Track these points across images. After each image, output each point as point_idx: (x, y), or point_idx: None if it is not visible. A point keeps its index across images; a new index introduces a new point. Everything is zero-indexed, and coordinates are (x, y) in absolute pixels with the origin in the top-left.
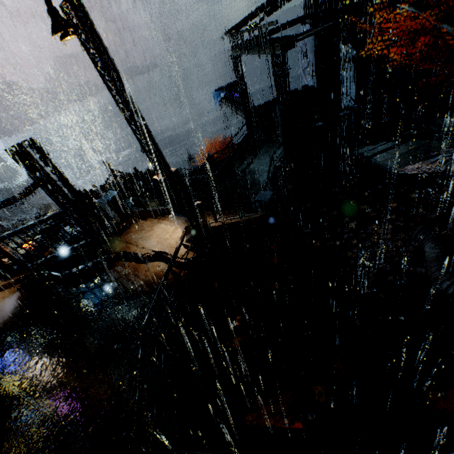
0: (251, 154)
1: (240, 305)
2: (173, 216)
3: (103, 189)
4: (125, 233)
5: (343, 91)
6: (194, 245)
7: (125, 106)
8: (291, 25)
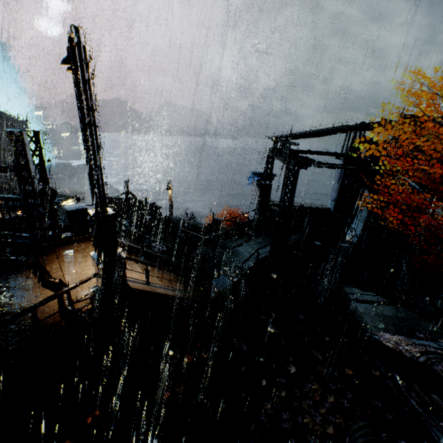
0: (246, 237)
1: (113, 395)
2: (91, 255)
3: (112, 201)
4: (66, 247)
5: (352, 225)
6: (94, 297)
7: (85, 138)
8: (322, 154)
